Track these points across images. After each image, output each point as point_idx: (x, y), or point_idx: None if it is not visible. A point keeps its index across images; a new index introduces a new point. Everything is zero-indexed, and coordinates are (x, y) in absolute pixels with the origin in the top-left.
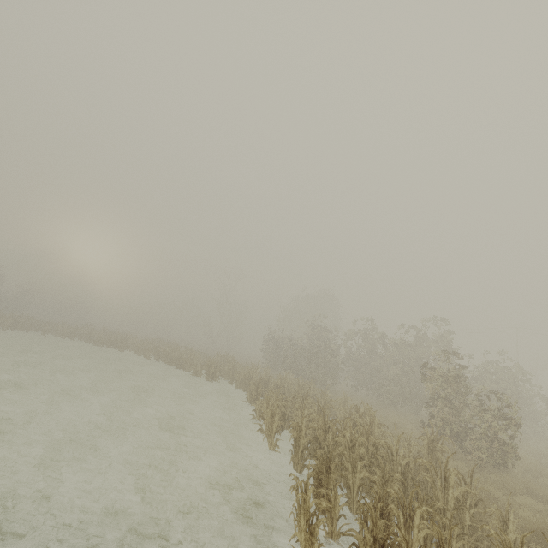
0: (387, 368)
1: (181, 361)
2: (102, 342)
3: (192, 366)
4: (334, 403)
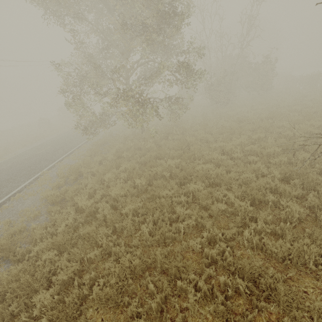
0: None
1: None
2: None
3: None
4: None
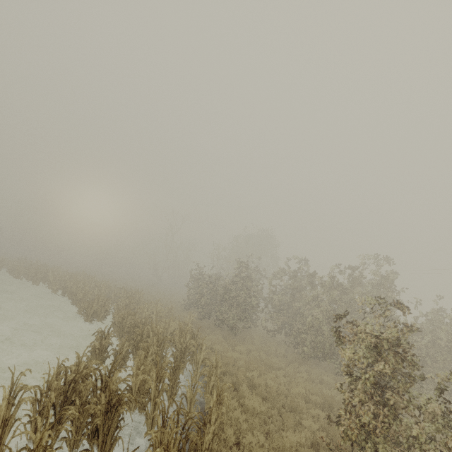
0: (306, 312)
1: (77, 297)
2: (21, 274)
3: (78, 303)
4: (221, 360)
